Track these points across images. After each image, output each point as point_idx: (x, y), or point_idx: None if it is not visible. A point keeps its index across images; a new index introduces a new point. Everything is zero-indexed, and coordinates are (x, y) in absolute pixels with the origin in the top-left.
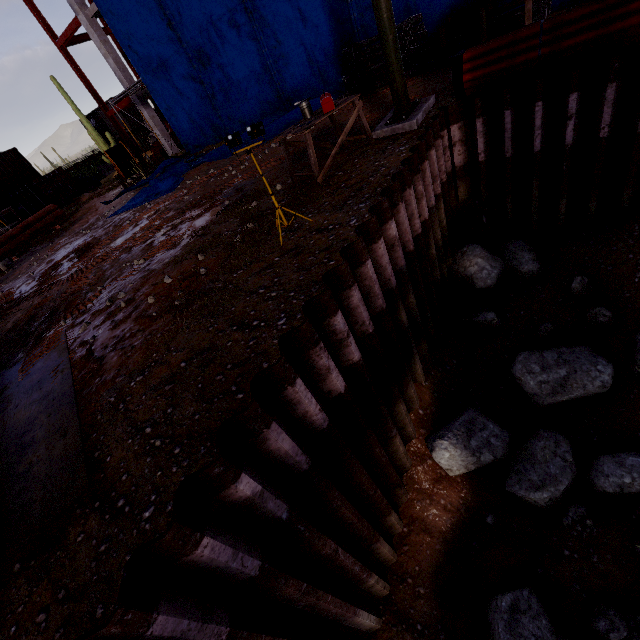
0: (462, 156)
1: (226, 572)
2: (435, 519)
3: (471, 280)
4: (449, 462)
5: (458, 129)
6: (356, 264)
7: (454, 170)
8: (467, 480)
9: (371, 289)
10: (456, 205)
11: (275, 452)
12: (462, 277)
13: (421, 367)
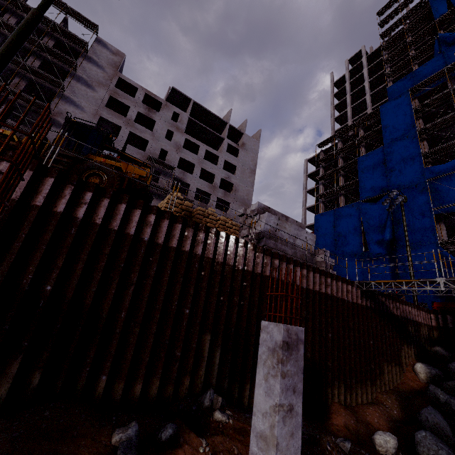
0: (435, 323)
1: (379, 304)
2: (412, 385)
3: (436, 351)
4: (420, 369)
5: (433, 316)
6: (401, 304)
7: (432, 326)
8: (427, 384)
9: (403, 311)
10: (433, 337)
11: (386, 304)
12: (433, 352)
13: (413, 352)
